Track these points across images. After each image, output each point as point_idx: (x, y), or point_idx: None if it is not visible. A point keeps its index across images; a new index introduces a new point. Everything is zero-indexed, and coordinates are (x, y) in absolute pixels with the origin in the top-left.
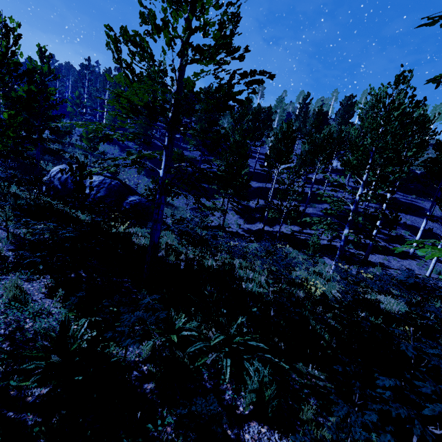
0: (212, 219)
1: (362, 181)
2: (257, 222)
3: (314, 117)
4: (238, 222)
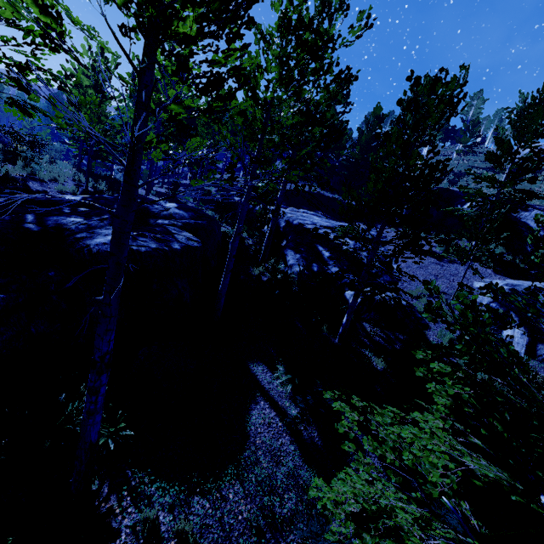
0: None
1: None
2: None
3: None
4: None
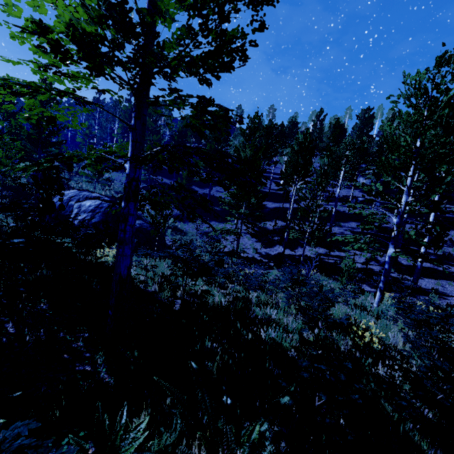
0: (225, 244)
1: (406, 187)
2: (276, 246)
3: (331, 130)
4: (254, 246)
